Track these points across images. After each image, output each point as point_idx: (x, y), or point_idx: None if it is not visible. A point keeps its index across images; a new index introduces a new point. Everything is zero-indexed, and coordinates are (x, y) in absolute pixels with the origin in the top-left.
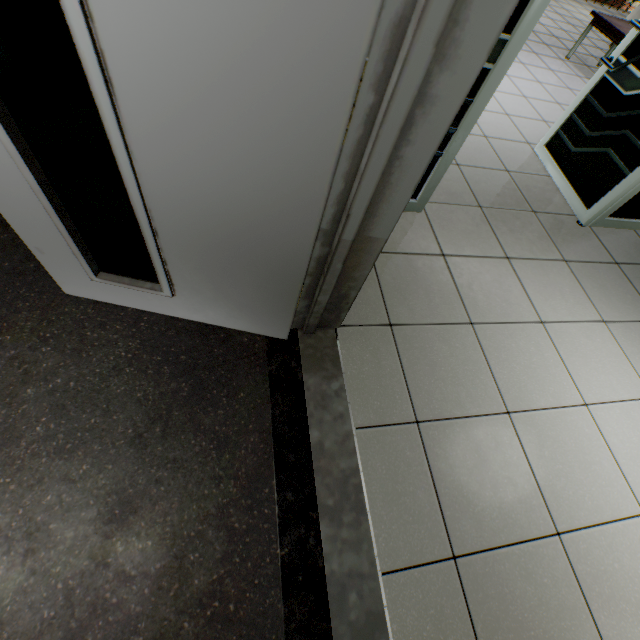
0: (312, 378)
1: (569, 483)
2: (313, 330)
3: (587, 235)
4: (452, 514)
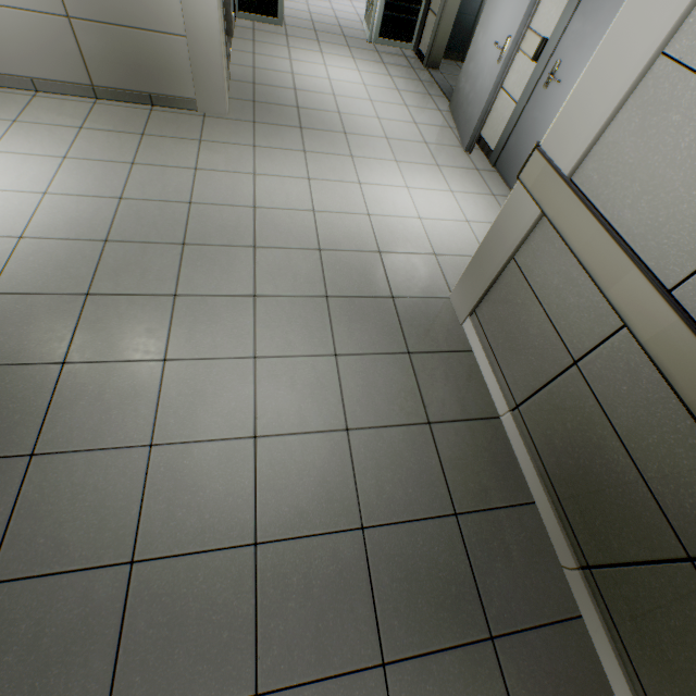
0: None
1: (304, 71)
2: None
3: (369, 45)
4: (257, 65)
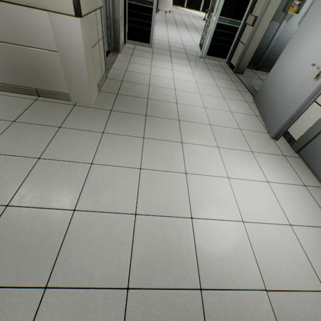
0: (111, 55)
1: (158, 73)
2: (114, 51)
3: (200, 59)
4: (129, 69)
